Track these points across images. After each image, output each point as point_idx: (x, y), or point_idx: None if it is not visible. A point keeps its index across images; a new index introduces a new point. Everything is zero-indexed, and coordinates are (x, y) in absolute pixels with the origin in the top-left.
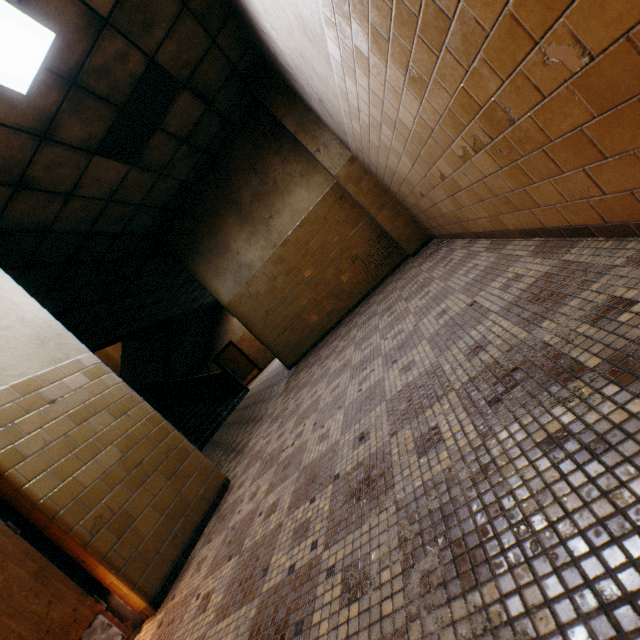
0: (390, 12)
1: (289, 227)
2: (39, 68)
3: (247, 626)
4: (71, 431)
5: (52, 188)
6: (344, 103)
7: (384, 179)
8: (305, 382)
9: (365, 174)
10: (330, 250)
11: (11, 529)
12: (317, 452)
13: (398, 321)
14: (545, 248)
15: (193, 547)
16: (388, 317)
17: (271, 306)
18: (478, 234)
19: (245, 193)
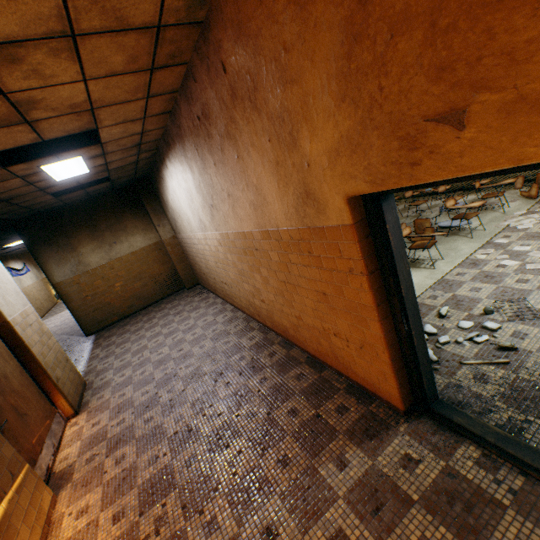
0: (217, 257)
1: (125, 252)
2: (73, 177)
3: (155, 384)
4: (40, 340)
5: (14, 202)
6: (189, 236)
7: (188, 255)
8: (124, 341)
9: (178, 245)
10: (145, 272)
11: (28, 374)
12: (159, 357)
13: (186, 320)
14: (233, 310)
15: (83, 400)
16: (180, 317)
17: (93, 293)
18: (219, 296)
19: (104, 224)
